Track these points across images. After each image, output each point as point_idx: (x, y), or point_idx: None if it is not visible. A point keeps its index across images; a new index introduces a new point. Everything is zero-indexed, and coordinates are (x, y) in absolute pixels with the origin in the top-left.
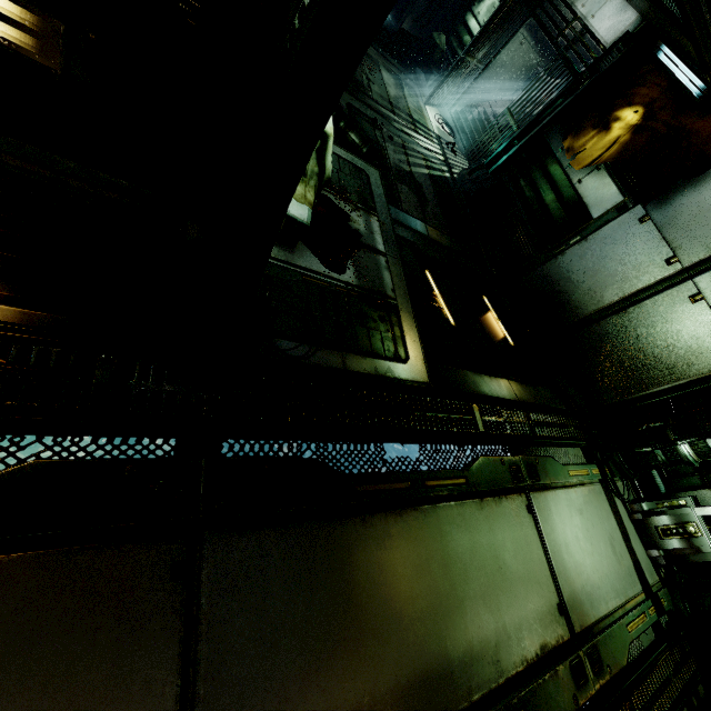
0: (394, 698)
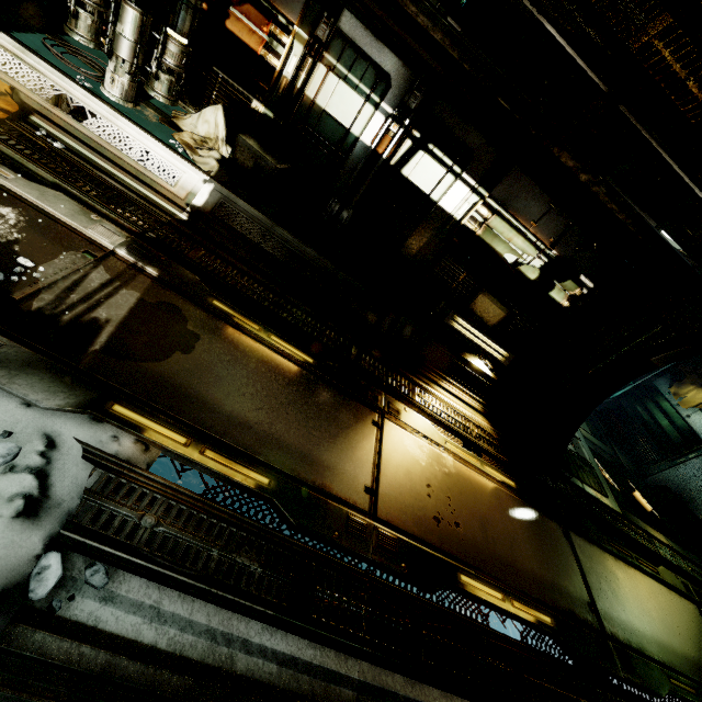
0: (653, 640)
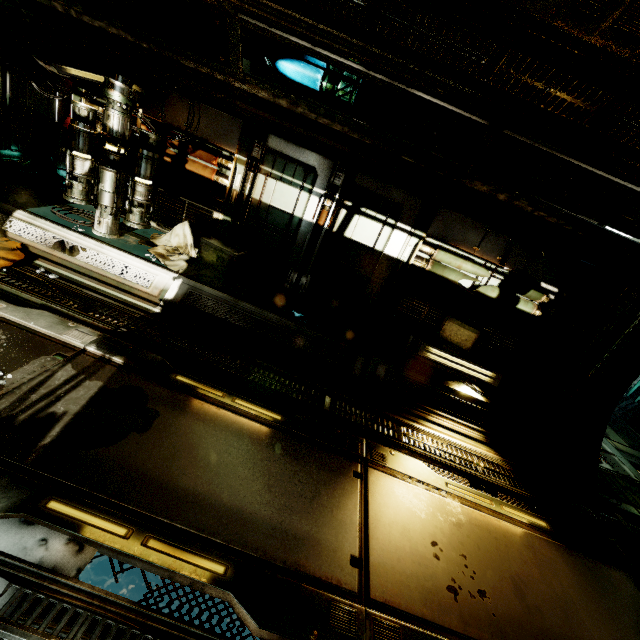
0: None
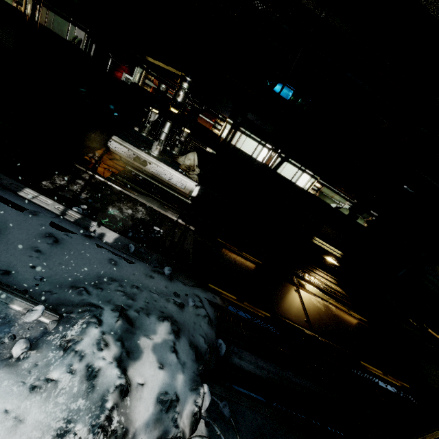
0: None
